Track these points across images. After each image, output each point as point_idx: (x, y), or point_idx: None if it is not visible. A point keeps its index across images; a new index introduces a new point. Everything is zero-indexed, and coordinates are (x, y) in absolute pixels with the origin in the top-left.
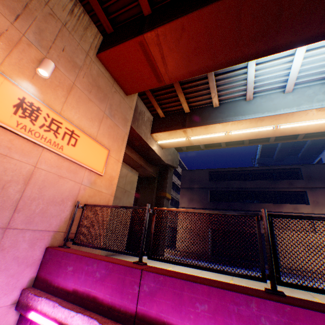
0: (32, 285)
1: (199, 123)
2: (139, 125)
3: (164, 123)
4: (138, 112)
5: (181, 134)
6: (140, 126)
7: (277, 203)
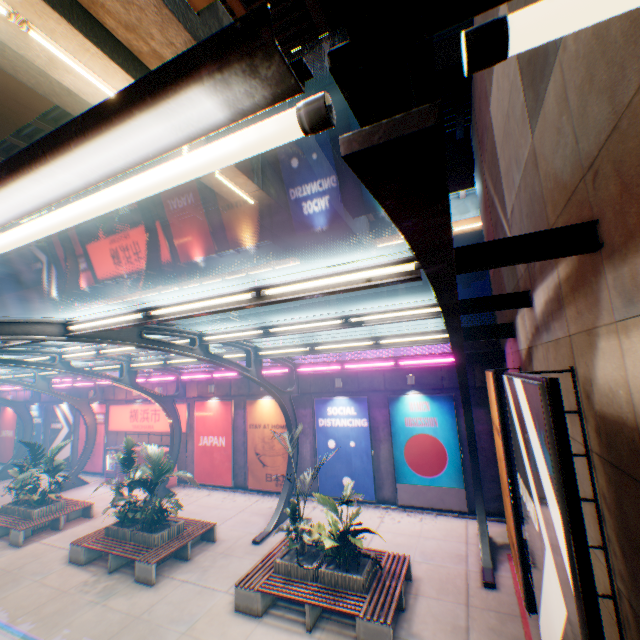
0: (2, 385)
1: (88, 301)
2: (52, 309)
3: (74, 300)
4: (48, 301)
5: (85, 306)
6: (54, 308)
7: (241, 326)
